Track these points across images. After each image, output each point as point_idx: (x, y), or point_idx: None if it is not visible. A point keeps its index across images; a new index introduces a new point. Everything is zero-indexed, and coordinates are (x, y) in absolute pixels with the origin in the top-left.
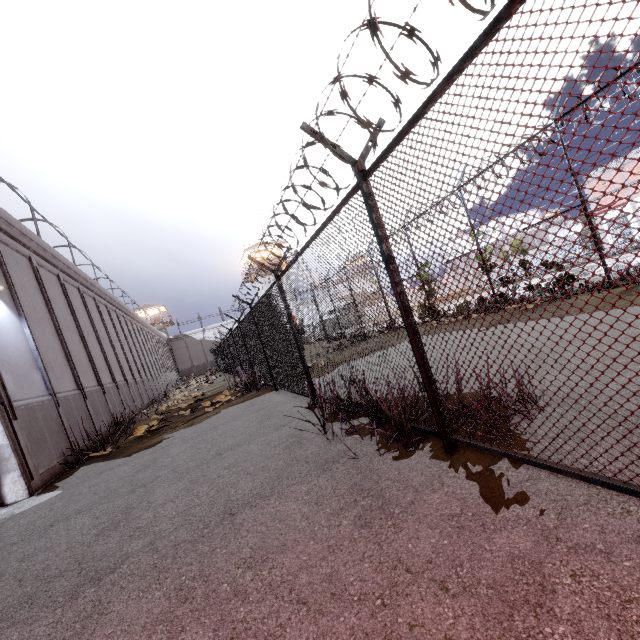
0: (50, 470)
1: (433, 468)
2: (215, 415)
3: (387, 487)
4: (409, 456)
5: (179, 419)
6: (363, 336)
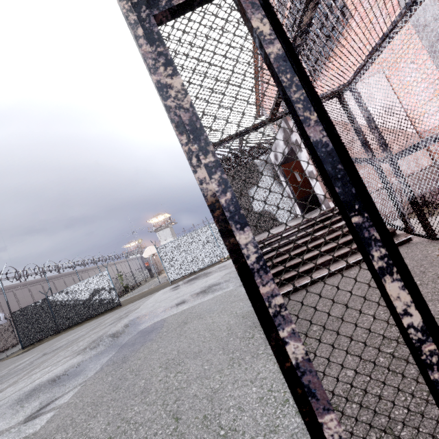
0: None
1: None
2: None
3: None
4: None
5: None
6: None
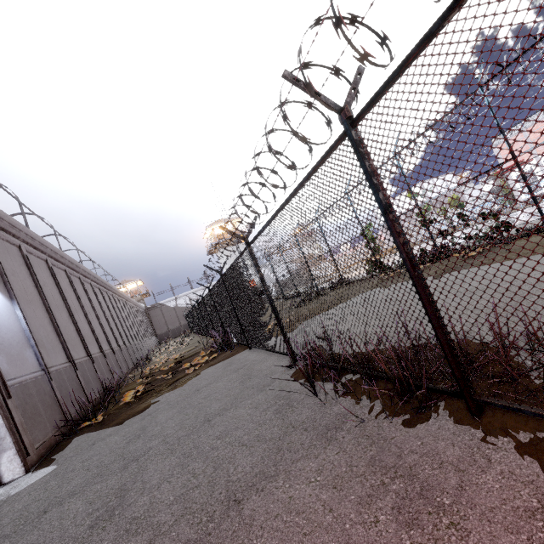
0: (45, 443)
1: (464, 436)
2: (196, 376)
3: (416, 464)
4: (424, 420)
5: (162, 382)
6: (351, 293)
